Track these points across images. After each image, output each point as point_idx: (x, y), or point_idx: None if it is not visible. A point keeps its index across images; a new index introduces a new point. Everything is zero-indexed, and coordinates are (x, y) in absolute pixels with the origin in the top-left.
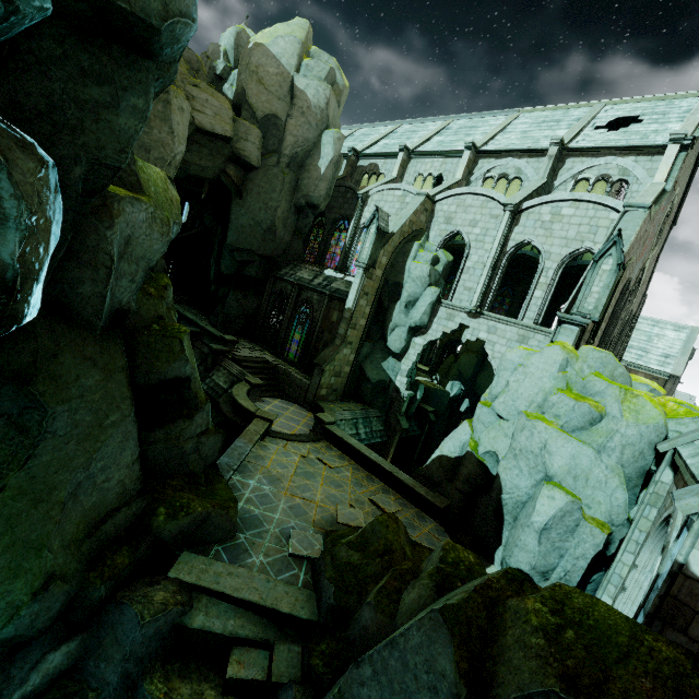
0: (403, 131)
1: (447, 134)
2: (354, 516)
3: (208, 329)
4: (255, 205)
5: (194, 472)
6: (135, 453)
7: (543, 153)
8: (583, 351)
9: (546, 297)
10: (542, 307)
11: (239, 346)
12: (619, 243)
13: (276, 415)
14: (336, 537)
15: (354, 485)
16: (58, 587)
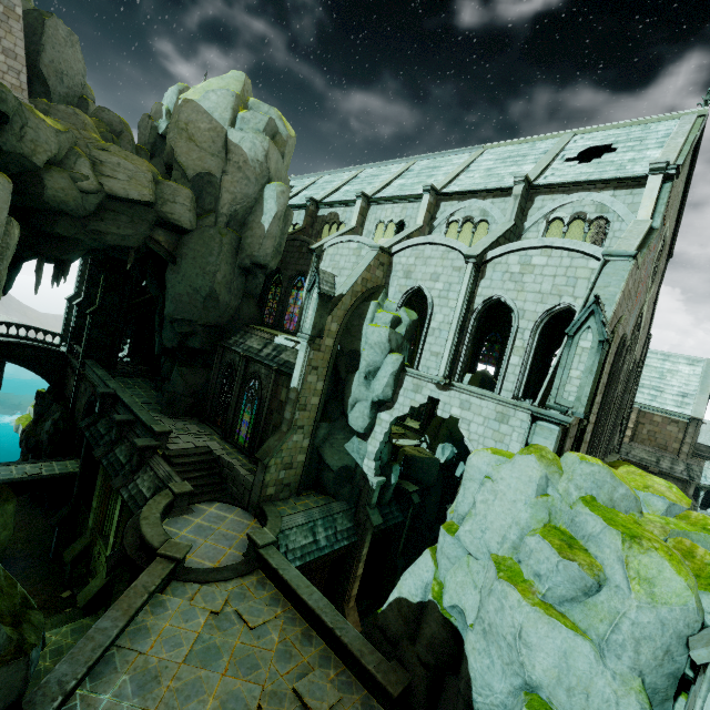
0: (365, 176)
1: (408, 177)
2: None
3: (140, 417)
4: (191, 271)
5: None
6: None
7: (509, 192)
8: (568, 461)
9: (525, 365)
10: (521, 377)
11: (180, 433)
12: (598, 312)
13: (189, 547)
14: None
15: (278, 658)
16: None
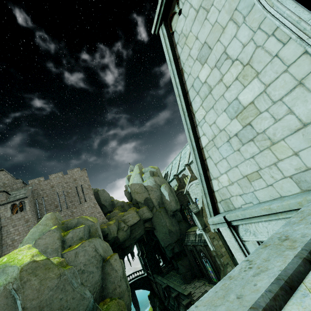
0: (182, 155)
1: None
2: None
3: (178, 291)
4: (160, 228)
5: None
6: None
7: None
8: None
9: None
10: None
11: (194, 290)
12: None
13: None
14: None
15: None
16: None
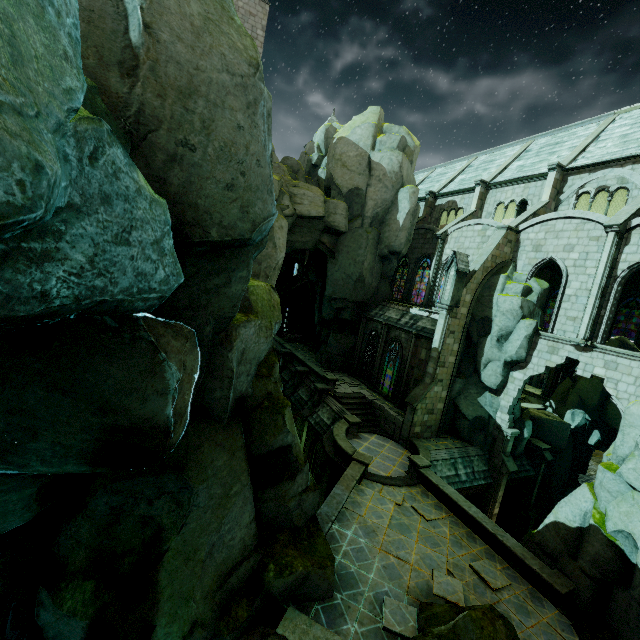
0: (479, 163)
1: (527, 157)
2: (451, 587)
3: (313, 368)
4: (345, 262)
5: (298, 526)
6: (252, 514)
7: None
8: None
9: None
10: None
11: (339, 382)
12: None
13: (371, 458)
14: (431, 616)
15: (452, 544)
16: (199, 632)
